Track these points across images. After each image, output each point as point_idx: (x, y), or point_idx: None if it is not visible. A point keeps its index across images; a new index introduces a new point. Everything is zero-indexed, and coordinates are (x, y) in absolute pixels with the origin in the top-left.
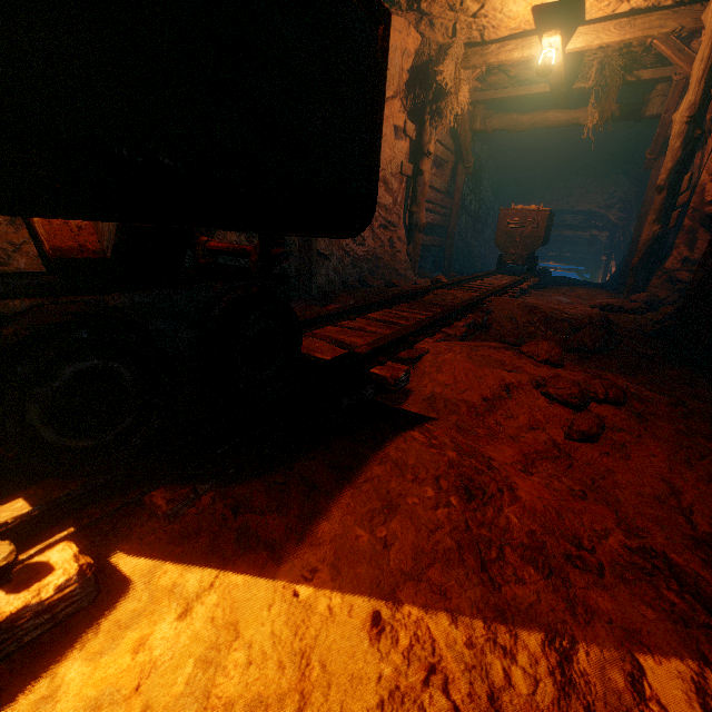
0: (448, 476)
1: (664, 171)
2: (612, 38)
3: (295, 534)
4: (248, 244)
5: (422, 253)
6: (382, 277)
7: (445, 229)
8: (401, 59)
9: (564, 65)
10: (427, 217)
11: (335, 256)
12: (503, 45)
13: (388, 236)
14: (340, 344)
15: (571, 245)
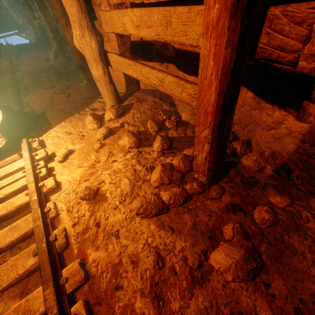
0: (58, 112)
1: None
2: None
3: (50, 125)
4: None
5: None
6: None
7: None
8: None
9: None
10: None
11: None
12: None
13: None
14: None
15: (1, 21)
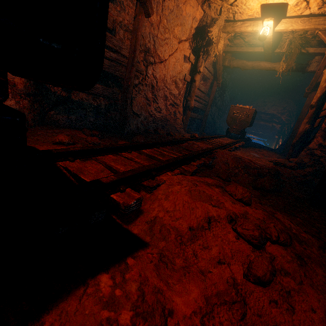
0: None
1: (315, 98)
2: (298, 27)
3: None
4: (93, 101)
5: (191, 121)
6: (167, 130)
7: (204, 112)
8: (192, 21)
9: (272, 38)
10: (195, 104)
11: (143, 115)
12: (244, 23)
13: (174, 110)
14: (110, 168)
15: (262, 128)
